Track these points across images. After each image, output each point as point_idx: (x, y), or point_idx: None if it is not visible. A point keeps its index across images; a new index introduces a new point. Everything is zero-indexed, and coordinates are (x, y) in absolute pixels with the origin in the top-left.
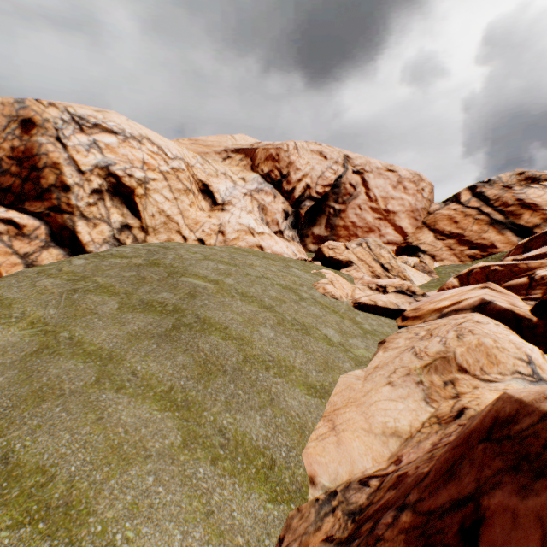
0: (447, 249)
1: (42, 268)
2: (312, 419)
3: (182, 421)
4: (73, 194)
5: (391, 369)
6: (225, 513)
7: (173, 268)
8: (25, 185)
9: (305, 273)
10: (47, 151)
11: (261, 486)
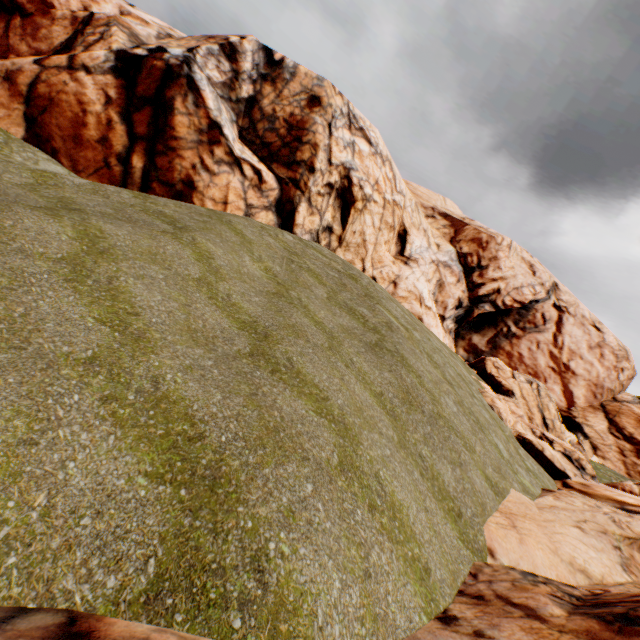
0: (617, 450)
1: (263, 225)
2: (490, 505)
3: (393, 426)
4: (313, 177)
5: (580, 517)
6: (434, 519)
7: (368, 292)
8: (282, 149)
9: (467, 373)
10: (316, 131)
11: (453, 524)
